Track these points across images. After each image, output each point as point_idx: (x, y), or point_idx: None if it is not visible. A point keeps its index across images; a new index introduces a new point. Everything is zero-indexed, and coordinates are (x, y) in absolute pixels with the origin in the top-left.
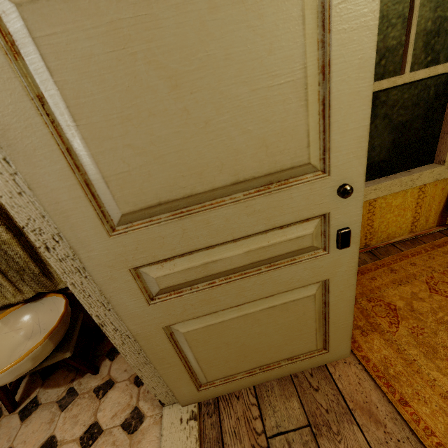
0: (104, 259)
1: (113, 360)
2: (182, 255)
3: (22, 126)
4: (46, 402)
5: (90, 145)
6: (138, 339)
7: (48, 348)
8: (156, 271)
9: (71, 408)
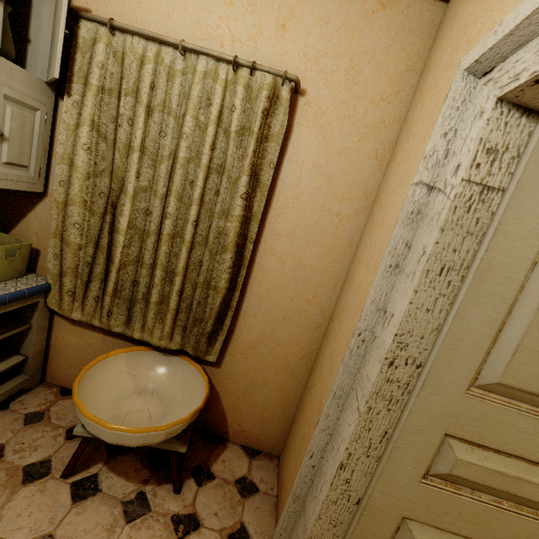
0: (437, 409)
1: (200, 486)
2: (498, 452)
3: (504, 275)
4: (108, 493)
5: (537, 317)
6: (364, 511)
7: (182, 429)
8: (463, 451)
9: (140, 526)
